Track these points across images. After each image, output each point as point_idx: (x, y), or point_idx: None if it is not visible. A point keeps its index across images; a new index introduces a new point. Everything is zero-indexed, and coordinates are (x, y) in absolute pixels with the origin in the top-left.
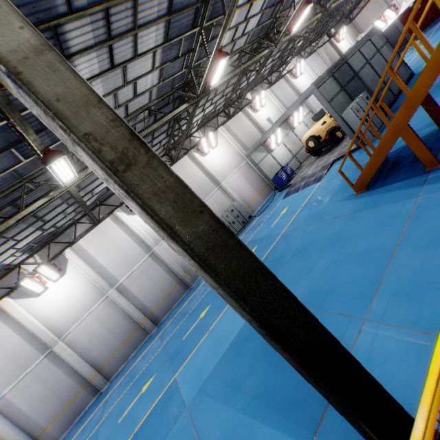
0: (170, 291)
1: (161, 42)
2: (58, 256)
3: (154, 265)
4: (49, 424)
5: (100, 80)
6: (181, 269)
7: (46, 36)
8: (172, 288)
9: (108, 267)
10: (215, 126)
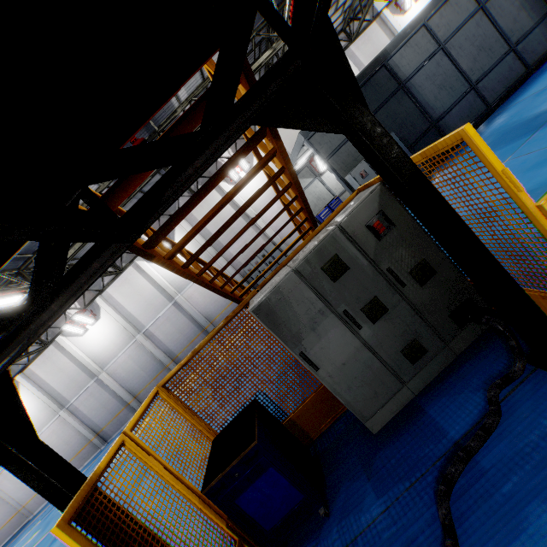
0: (194, 339)
1: None
2: (92, 302)
3: (177, 314)
4: (104, 426)
5: None
6: (205, 319)
7: None
8: (196, 336)
9: (135, 313)
10: None
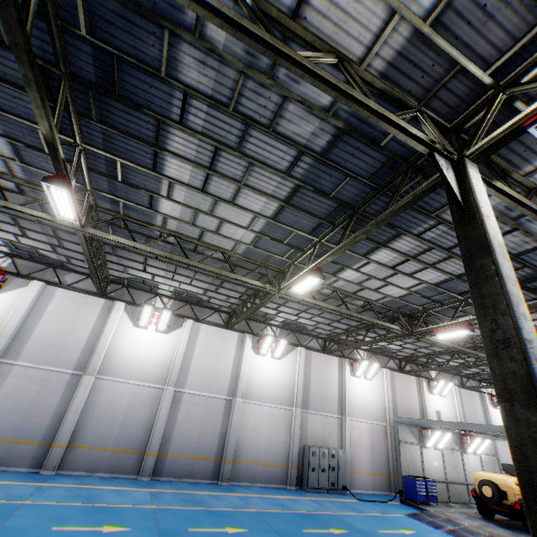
0: (201, 457)
1: (431, 282)
2: (181, 316)
3: (220, 412)
4: None
5: (377, 266)
6: (234, 449)
7: (392, 232)
8: (206, 456)
9: (193, 367)
10: (383, 363)
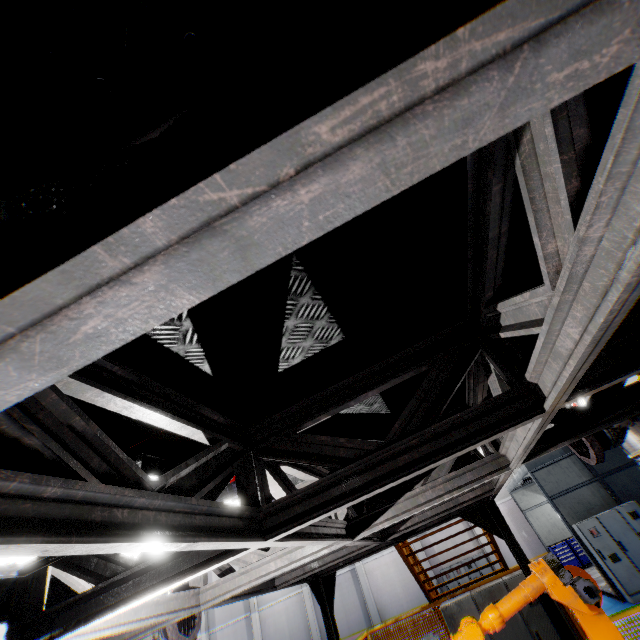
0: (356, 632)
1: None
2: None
3: (351, 585)
4: None
5: None
6: (377, 611)
7: None
8: (359, 629)
9: None
10: None
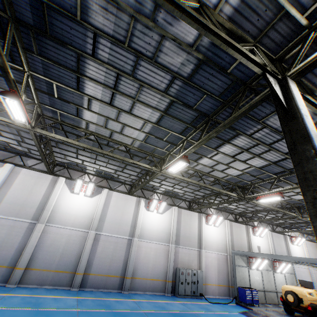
0: (111, 275)
1: (257, 166)
2: (100, 187)
3: (124, 247)
4: None
5: (223, 155)
6: (132, 270)
7: (233, 133)
8: (114, 275)
9: (108, 218)
10: (225, 216)
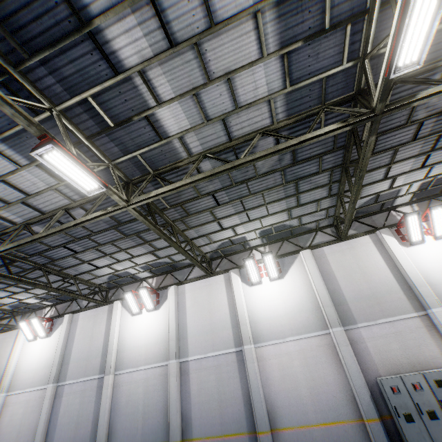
0: (230, 434)
1: None
2: (165, 288)
3: (233, 370)
4: None
5: (161, 69)
6: (266, 413)
7: None
8: (236, 432)
9: (190, 330)
10: None
